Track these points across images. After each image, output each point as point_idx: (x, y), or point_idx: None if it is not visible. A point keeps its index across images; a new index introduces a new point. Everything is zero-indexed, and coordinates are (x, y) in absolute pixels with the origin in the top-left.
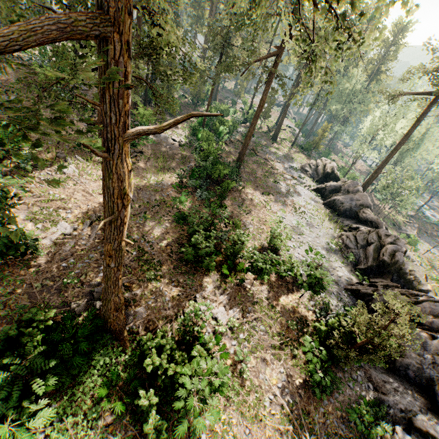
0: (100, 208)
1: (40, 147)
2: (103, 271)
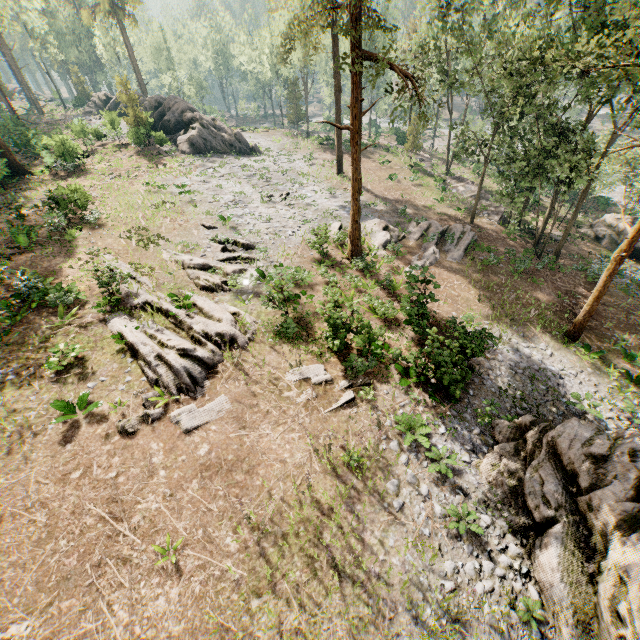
0: None
1: None
2: None
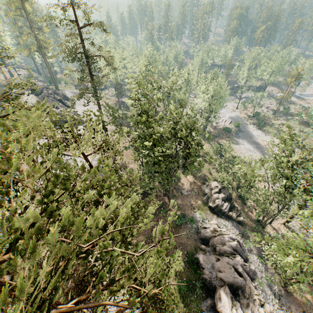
0: None
1: None
2: None
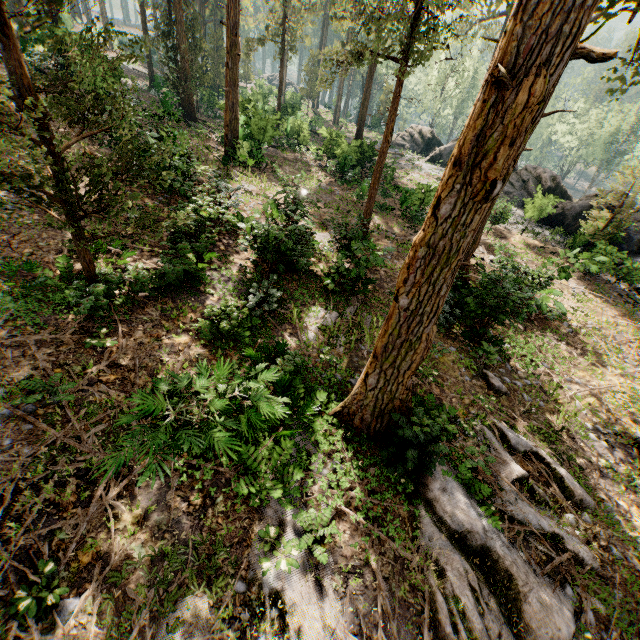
0: (318, 216)
1: (201, 167)
2: None
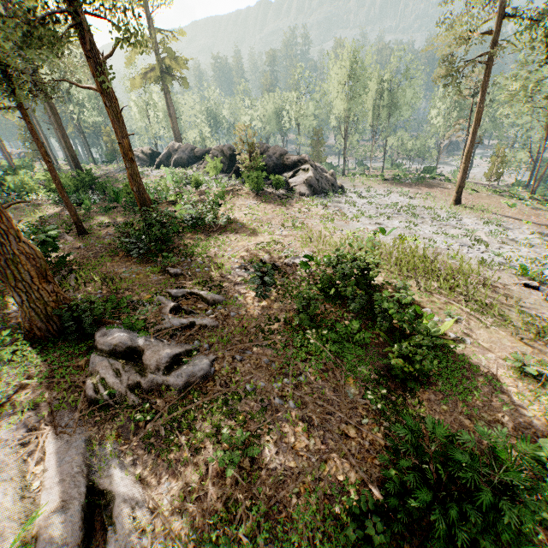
0: None
1: None
2: (130, 173)
